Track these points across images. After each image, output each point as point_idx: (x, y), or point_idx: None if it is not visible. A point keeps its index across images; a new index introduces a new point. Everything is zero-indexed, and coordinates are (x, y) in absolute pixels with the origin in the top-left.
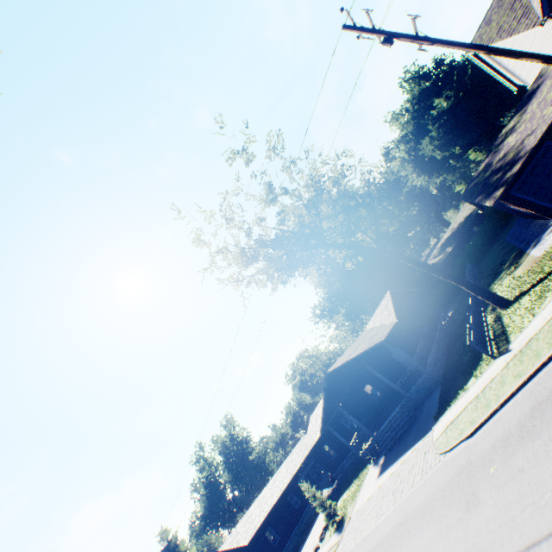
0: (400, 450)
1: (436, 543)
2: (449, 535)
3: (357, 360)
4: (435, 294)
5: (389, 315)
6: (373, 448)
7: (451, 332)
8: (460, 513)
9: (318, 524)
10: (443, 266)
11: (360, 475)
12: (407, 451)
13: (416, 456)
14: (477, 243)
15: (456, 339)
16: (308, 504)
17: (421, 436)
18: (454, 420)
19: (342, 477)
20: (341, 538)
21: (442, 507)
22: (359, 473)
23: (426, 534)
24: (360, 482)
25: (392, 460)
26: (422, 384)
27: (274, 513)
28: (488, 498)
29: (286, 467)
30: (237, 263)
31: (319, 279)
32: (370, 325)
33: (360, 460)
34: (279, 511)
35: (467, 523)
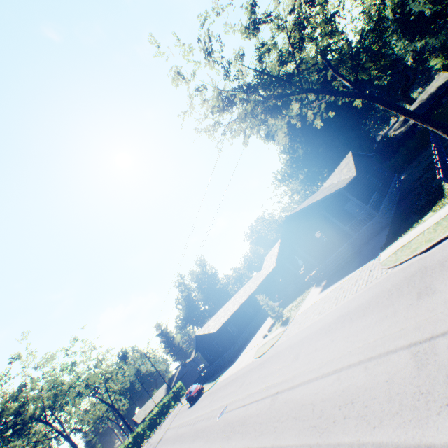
0: (343, 274)
1: (382, 322)
2: (397, 316)
3: (315, 207)
4: (390, 163)
5: (349, 171)
6: (317, 275)
7: (403, 189)
8: (410, 301)
9: (266, 324)
10: (402, 138)
11: (304, 294)
12: (350, 273)
13: (360, 275)
14: (446, 111)
15: (410, 192)
16: (259, 313)
17: (366, 262)
18: (406, 244)
19: (287, 297)
20: (286, 329)
21: (389, 300)
22: (302, 293)
23: (370, 318)
24: (303, 298)
25: (334, 281)
26: (371, 226)
27: (234, 317)
28: (447, 287)
29: (244, 290)
30: (214, 111)
31: (284, 146)
32: (327, 183)
33: (303, 286)
34: (237, 315)
35: (419, 307)
